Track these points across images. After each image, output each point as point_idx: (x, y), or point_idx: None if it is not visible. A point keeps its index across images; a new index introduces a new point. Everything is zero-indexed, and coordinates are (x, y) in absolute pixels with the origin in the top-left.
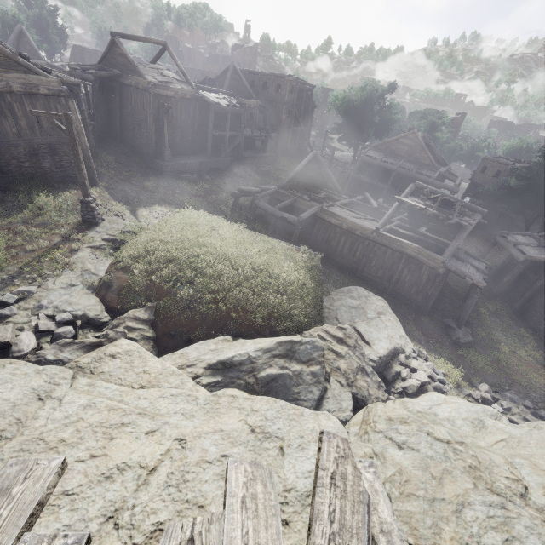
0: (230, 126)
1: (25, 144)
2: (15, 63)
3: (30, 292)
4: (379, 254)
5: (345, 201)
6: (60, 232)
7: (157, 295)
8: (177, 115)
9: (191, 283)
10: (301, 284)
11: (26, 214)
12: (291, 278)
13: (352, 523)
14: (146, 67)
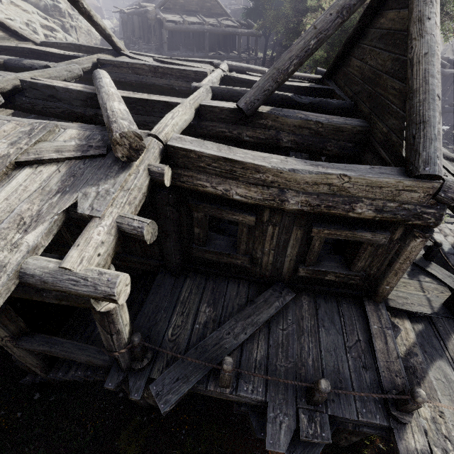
0: None
1: None
2: None
3: None
4: None
5: None
6: None
7: None
8: None
9: None
10: None
11: None
12: None
13: None
14: None
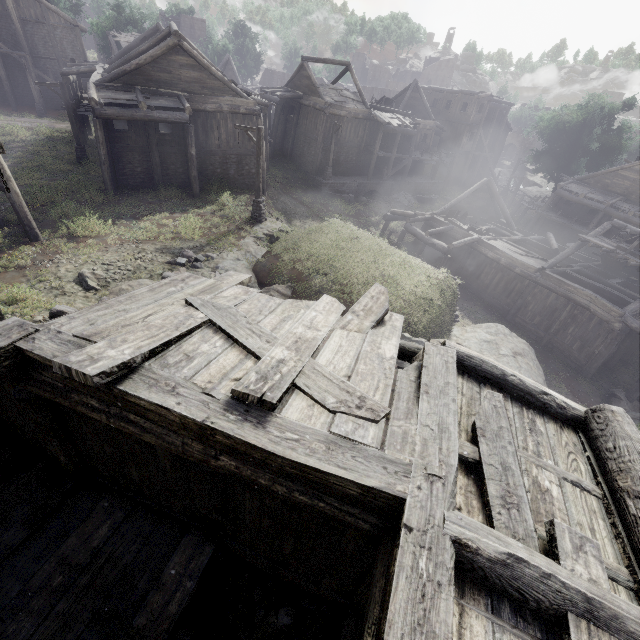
0: (398, 148)
1: (221, 154)
2: (229, 89)
3: (212, 257)
4: (539, 297)
5: (514, 237)
6: (235, 223)
7: (297, 278)
8: (346, 135)
9: (325, 274)
10: (428, 299)
11: (214, 207)
12: (419, 290)
13: (375, 310)
14: (326, 88)
